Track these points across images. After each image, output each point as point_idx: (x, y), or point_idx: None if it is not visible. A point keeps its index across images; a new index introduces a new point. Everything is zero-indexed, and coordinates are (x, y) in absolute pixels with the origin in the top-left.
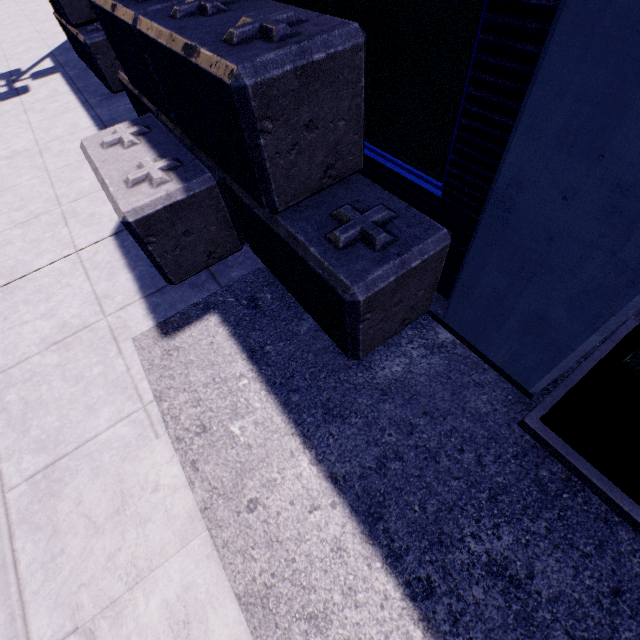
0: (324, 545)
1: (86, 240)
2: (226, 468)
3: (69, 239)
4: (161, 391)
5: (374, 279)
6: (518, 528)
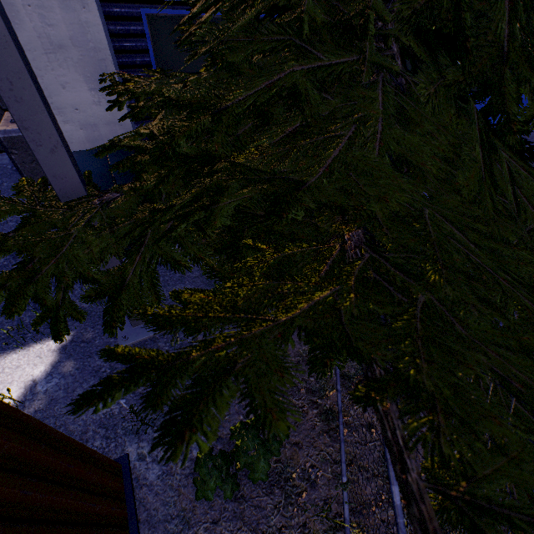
0: None
1: None
2: None
3: None
4: None
5: (11, 131)
6: None
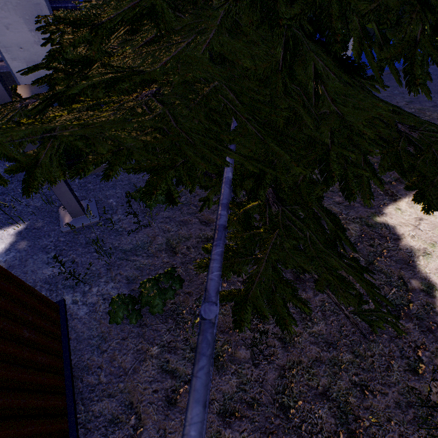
0: None
1: None
2: None
3: None
4: None
5: None
6: (2, 164)
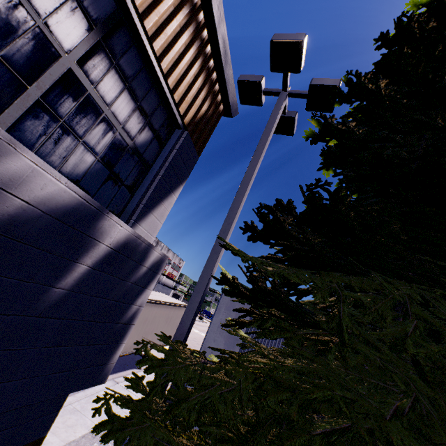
0: None
1: None
2: (84, 443)
3: (144, 395)
4: None
5: None
6: None
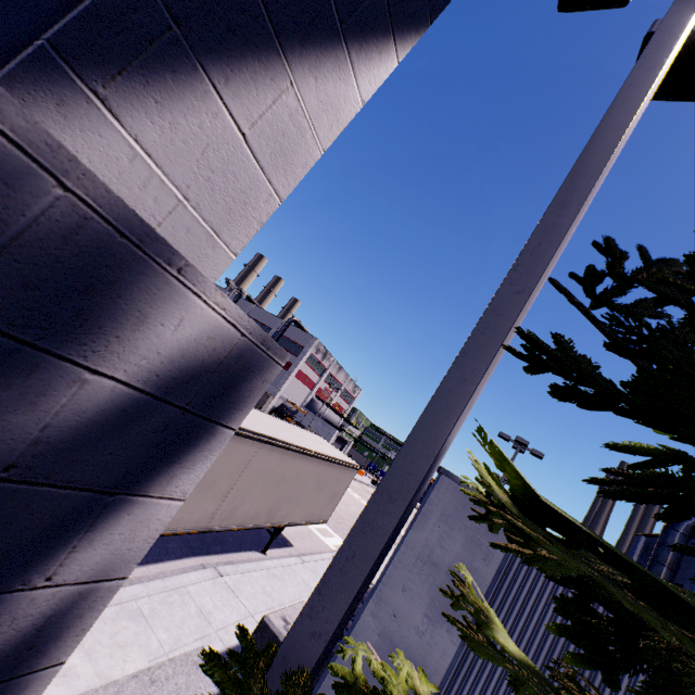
0: None
1: (259, 618)
2: (132, 692)
3: (259, 610)
4: (175, 659)
5: None
6: None
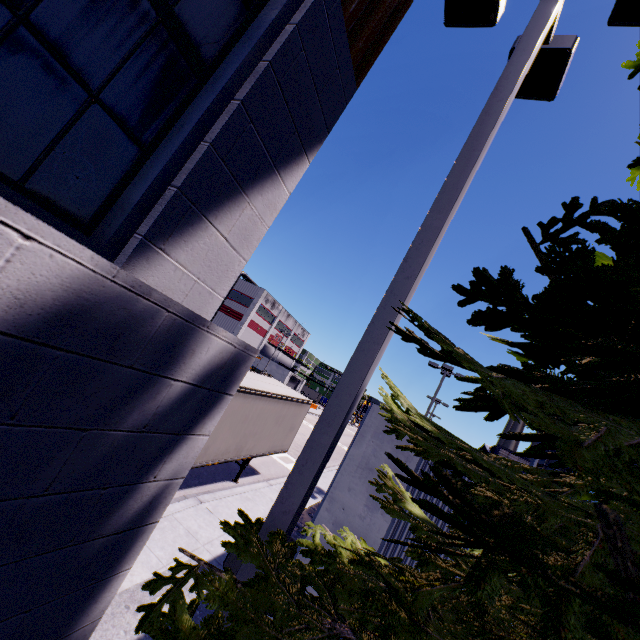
0: (111, 635)
1: None
2: (142, 596)
3: None
4: None
5: None
6: None
